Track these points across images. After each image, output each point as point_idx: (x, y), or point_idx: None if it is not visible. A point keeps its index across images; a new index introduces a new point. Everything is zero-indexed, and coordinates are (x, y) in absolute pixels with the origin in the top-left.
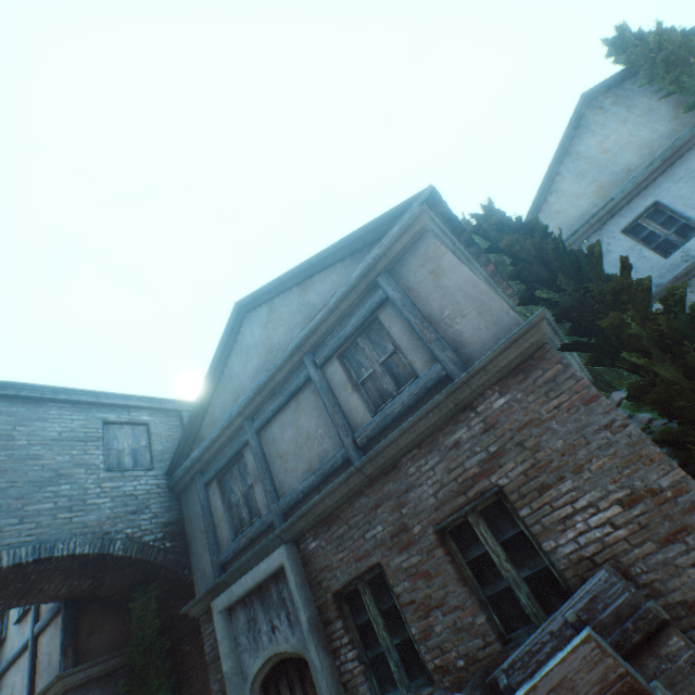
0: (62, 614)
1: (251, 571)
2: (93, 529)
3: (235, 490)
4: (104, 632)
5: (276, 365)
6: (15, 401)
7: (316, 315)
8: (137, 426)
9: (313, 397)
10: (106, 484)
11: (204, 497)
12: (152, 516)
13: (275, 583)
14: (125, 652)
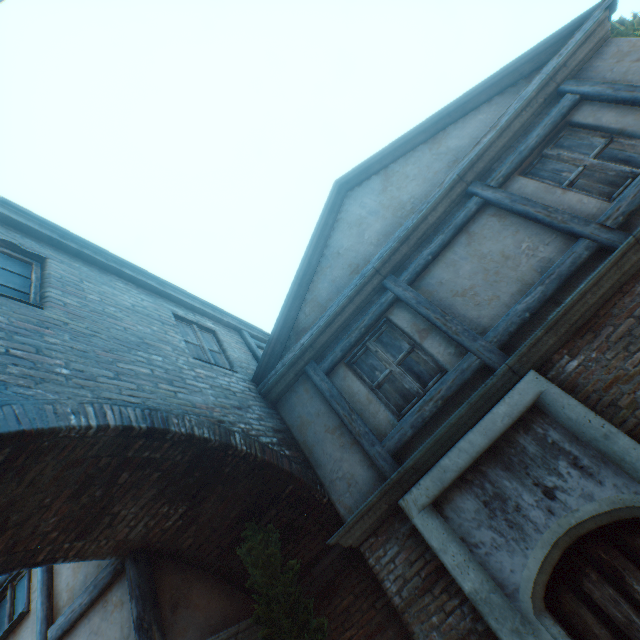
0: (128, 576)
1: (476, 427)
2: (204, 412)
3: (378, 365)
4: (191, 607)
5: (430, 202)
6: (75, 258)
7: (481, 139)
8: (203, 331)
9: (495, 220)
10: (199, 371)
11: (330, 385)
12: (257, 417)
13: (524, 432)
14: (231, 634)
